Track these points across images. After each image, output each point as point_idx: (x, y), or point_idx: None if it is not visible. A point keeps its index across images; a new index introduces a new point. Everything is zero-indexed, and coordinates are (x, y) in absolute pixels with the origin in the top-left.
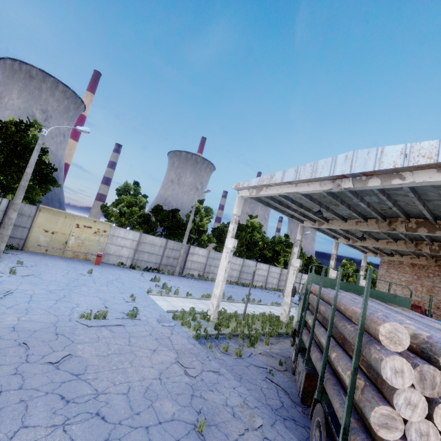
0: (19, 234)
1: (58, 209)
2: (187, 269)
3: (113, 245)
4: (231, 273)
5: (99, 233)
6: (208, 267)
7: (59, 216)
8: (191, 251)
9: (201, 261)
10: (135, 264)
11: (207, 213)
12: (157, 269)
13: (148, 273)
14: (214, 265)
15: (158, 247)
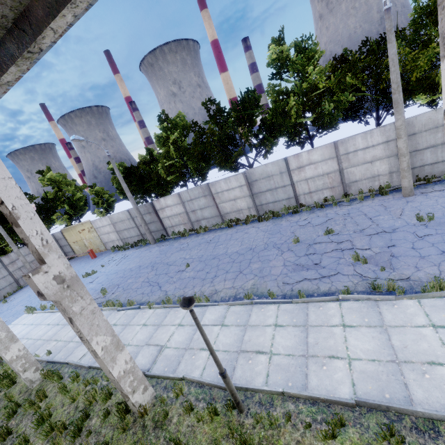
0: (70, 249)
1: (66, 227)
2: (170, 227)
3: (103, 235)
4: (234, 207)
5: (91, 231)
6: (192, 215)
7: (70, 231)
8: (158, 207)
9: (178, 212)
10: (126, 243)
11: (171, 130)
12: (141, 241)
13: (120, 255)
14: (199, 208)
15: (128, 221)
